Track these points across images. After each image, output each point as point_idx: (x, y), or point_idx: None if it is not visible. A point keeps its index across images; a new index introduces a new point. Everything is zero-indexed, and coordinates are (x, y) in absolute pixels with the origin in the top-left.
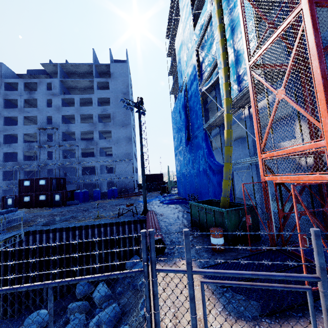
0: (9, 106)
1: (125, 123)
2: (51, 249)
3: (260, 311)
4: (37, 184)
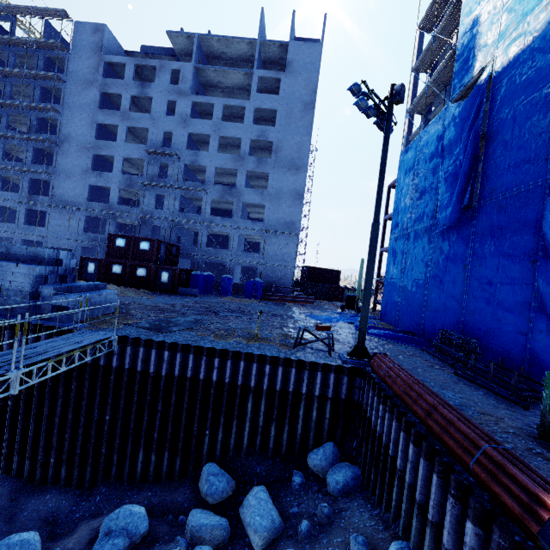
0: (107, 106)
1: (296, 164)
2: (162, 382)
3: None
4: (135, 248)
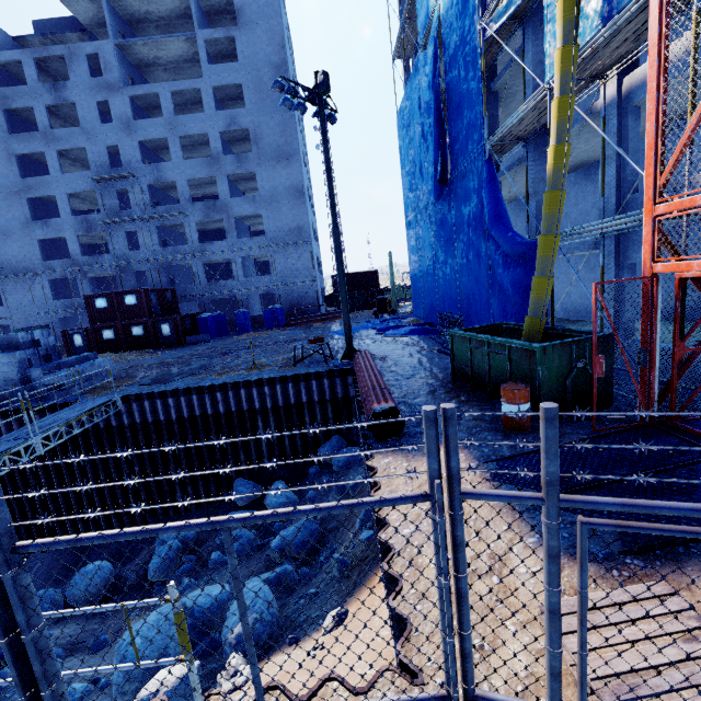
0: (20, 127)
1: (285, 153)
2: (176, 426)
3: (619, 546)
4: (121, 305)
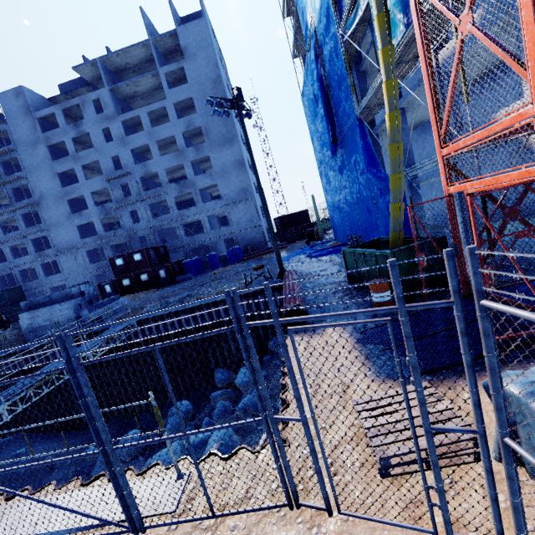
0: (58, 155)
1: (228, 138)
2: (173, 337)
3: (421, 370)
4: (132, 261)
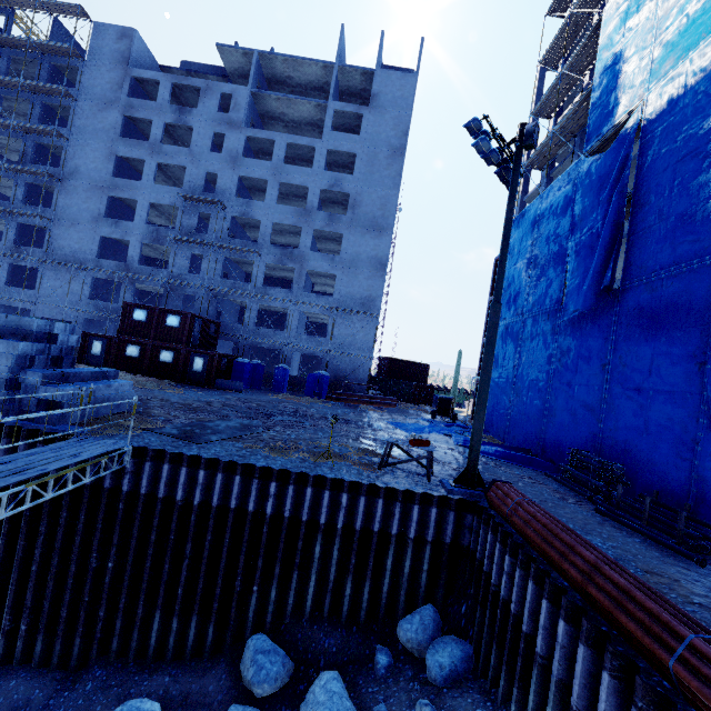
0: (132, 135)
1: (379, 224)
2: (194, 515)
3: None
4: (160, 323)
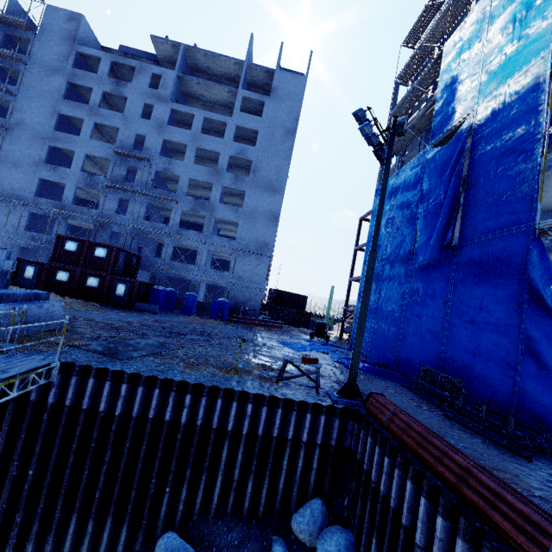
0: (74, 98)
1: (274, 186)
2: (115, 424)
3: None
4: (89, 254)
